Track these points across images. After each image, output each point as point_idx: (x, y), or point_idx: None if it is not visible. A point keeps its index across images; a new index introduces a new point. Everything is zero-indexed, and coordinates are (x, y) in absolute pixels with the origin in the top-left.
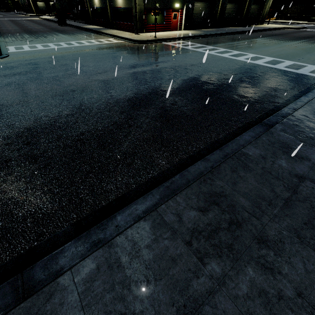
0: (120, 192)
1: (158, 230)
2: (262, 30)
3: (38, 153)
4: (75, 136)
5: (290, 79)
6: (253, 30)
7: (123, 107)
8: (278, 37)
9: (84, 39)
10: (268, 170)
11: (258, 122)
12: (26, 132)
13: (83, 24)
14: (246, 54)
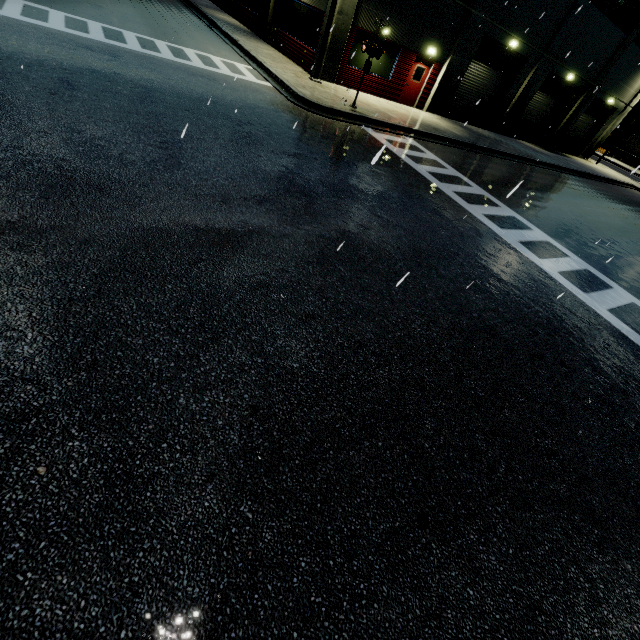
0: None
1: None
2: (586, 175)
3: None
4: None
5: None
6: (570, 169)
7: None
8: (622, 209)
9: (173, 38)
10: None
11: None
12: None
13: (212, 4)
14: (564, 254)
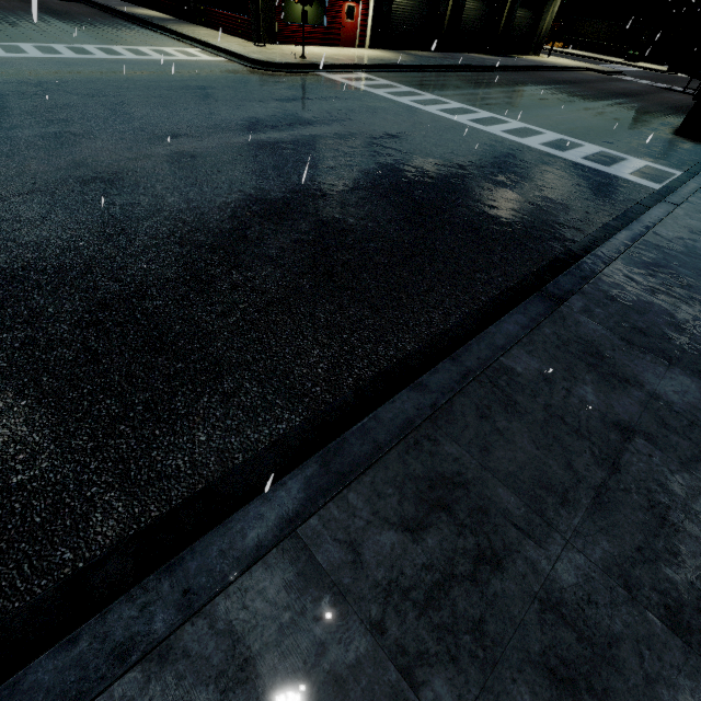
0: (203, 477)
1: (300, 593)
2: (536, 69)
3: None
4: (81, 313)
5: (594, 188)
6: (518, 67)
7: (218, 235)
8: (569, 87)
9: (122, 41)
10: (559, 411)
11: (532, 287)
12: None
13: (122, 2)
14: (506, 122)
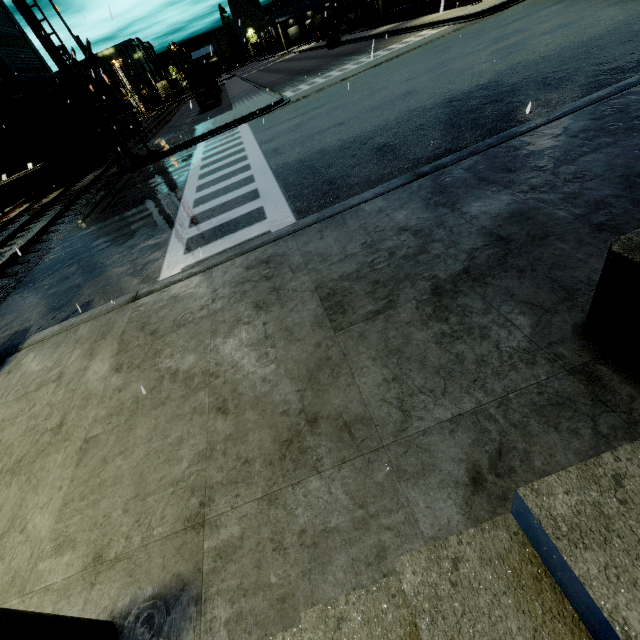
0: None
1: (536, 138)
2: None
3: (380, 146)
4: (413, 129)
5: None
6: None
7: (470, 93)
8: None
9: (377, 49)
10: None
11: None
12: (358, 139)
13: (367, 31)
14: None
